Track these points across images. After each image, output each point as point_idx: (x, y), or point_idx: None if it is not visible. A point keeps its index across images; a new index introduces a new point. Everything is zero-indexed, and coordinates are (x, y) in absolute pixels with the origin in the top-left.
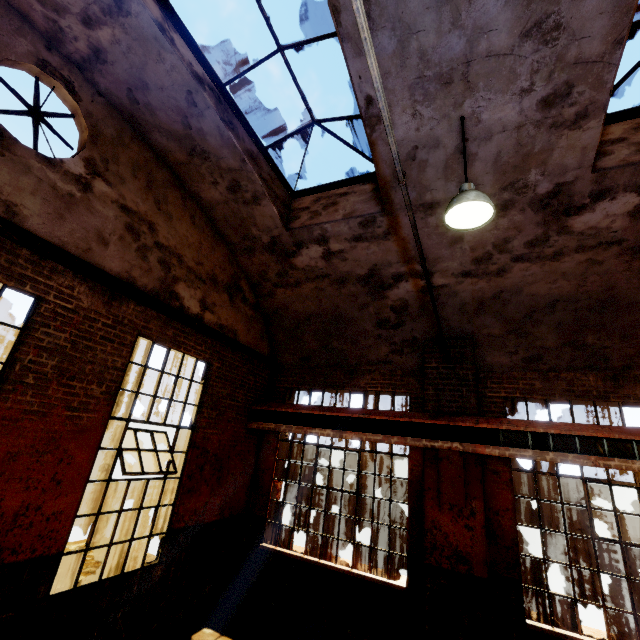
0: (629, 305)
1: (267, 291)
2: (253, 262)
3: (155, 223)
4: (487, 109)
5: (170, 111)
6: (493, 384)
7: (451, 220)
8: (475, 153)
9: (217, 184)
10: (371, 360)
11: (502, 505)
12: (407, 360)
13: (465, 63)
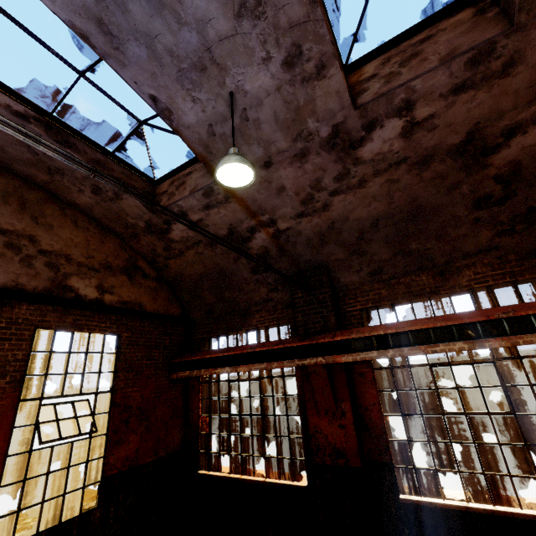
0: (434, 210)
1: (163, 264)
2: (142, 244)
3: (35, 235)
4: (246, 81)
5: (15, 145)
6: (350, 300)
7: (226, 182)
8: (257, 118)
9: (83, 191)
10: (257, 301)
11: (370, 401)
12: (283, 295)
13: (207, 50)
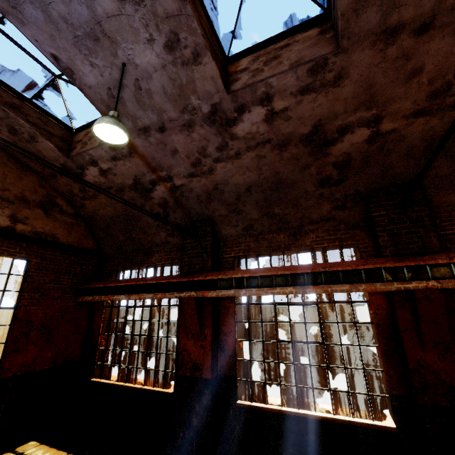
0: (291, 184)
1: (79, 203)
2: (60, 184)
3: None
4: (136, 56)
5: None
6: (228, 249)
7: (105, 139)
8: (149, 88)
9: (0, 130)
10: (157, 243)
11: (228, 329)
12: (178, 240)
13: (98, 23)
